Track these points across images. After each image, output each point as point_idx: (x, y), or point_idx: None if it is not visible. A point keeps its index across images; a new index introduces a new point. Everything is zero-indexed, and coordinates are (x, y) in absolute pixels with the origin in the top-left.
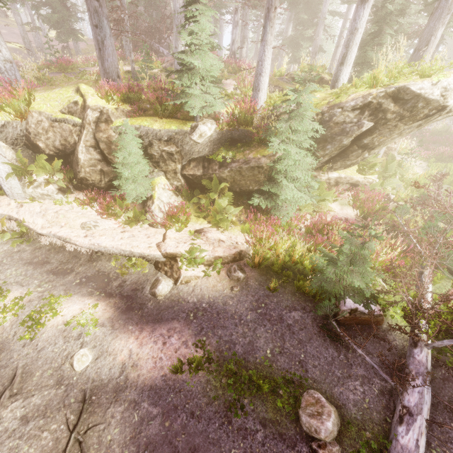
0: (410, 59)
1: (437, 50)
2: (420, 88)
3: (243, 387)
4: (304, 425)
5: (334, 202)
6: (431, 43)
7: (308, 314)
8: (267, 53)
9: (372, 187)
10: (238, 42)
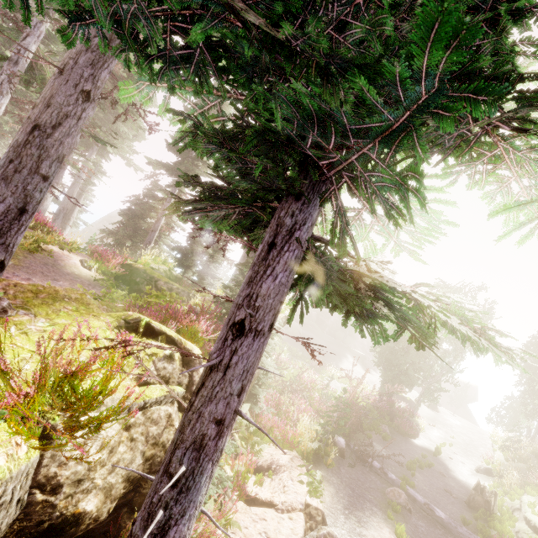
0: None
1: None
2: None
3: (396, 519)
4: (403, 503)
5: None
6: None
7: (341, 465)
8: None
9: None
10: None
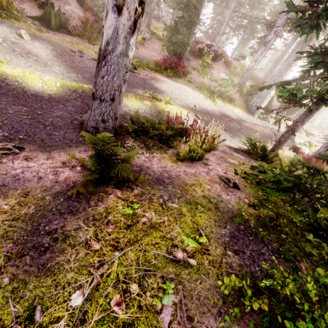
0: None
1: None
2: None
3: None
4: None
5: None
6: None
7: None
8: None
9: None
10: None
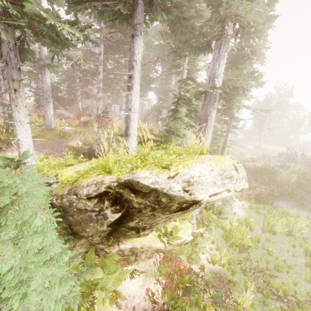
0: (198, 131)
1: (231, 121)
2: (153, 182)
3: None
4: None
5: (137, 273)
6: (209, 121)
7: None
8: (20, 128)
9: (181, 250)
10: (139, 106)
